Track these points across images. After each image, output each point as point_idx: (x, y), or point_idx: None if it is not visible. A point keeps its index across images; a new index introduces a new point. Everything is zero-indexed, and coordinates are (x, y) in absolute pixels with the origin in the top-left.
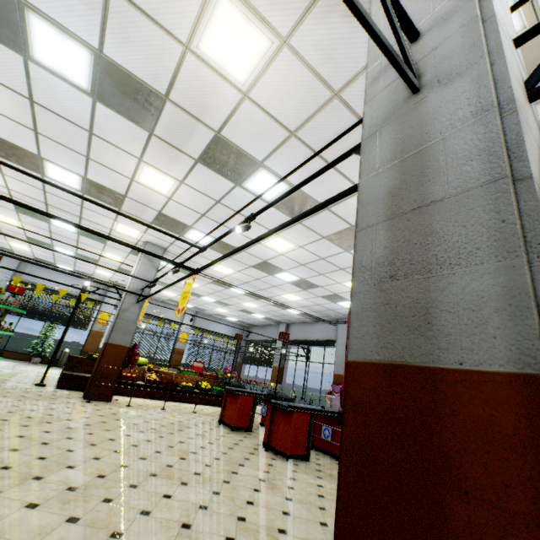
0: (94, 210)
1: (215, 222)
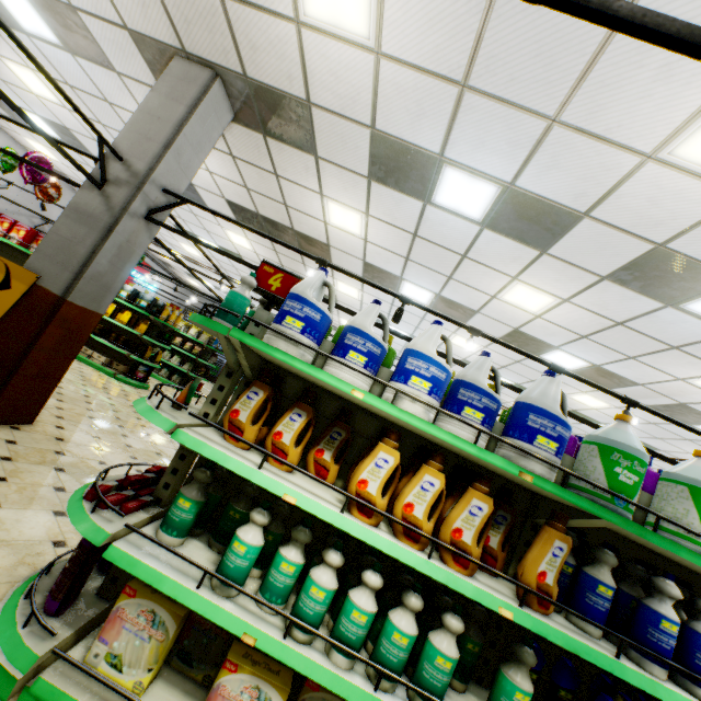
0: (504, 393)
1: (637, 429)
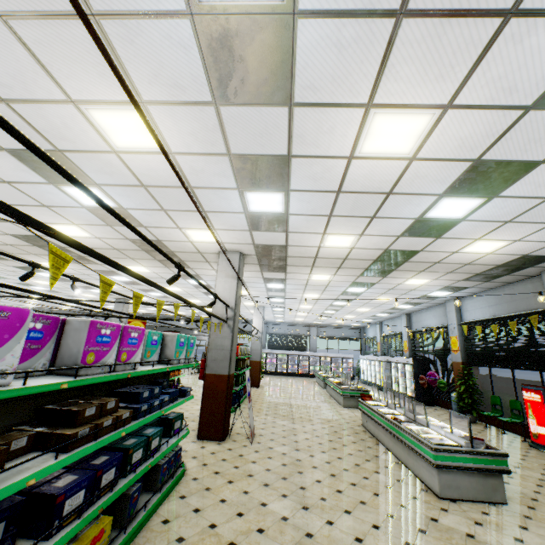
0: None
1: None
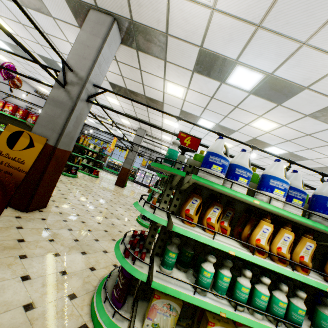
0: None
1: (302, 177)
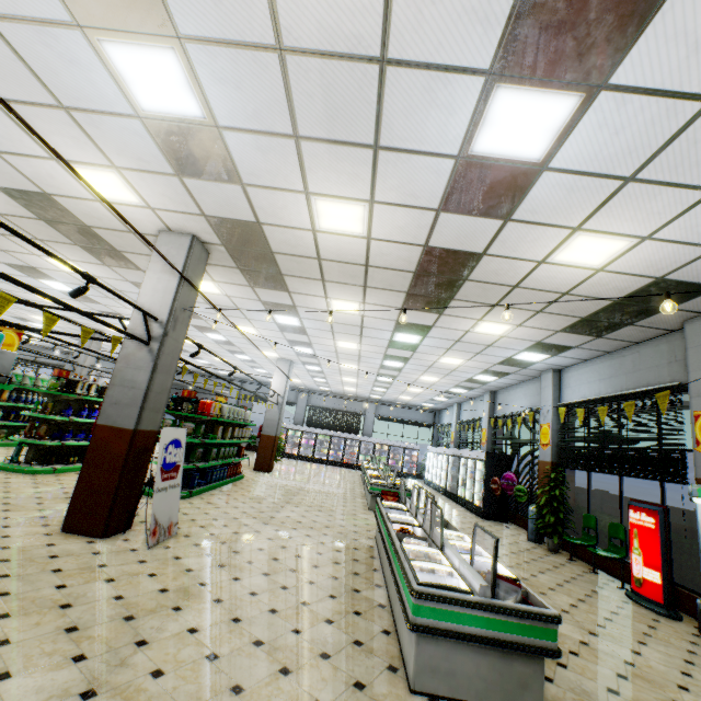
0: None
1: None
